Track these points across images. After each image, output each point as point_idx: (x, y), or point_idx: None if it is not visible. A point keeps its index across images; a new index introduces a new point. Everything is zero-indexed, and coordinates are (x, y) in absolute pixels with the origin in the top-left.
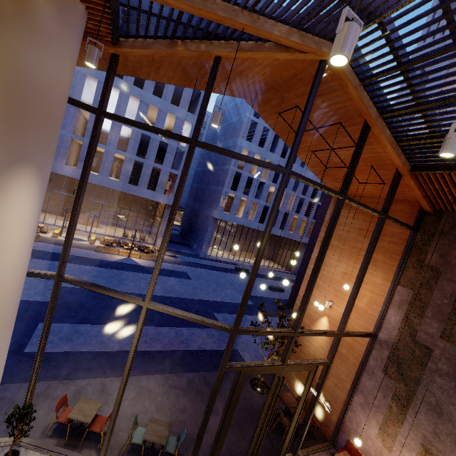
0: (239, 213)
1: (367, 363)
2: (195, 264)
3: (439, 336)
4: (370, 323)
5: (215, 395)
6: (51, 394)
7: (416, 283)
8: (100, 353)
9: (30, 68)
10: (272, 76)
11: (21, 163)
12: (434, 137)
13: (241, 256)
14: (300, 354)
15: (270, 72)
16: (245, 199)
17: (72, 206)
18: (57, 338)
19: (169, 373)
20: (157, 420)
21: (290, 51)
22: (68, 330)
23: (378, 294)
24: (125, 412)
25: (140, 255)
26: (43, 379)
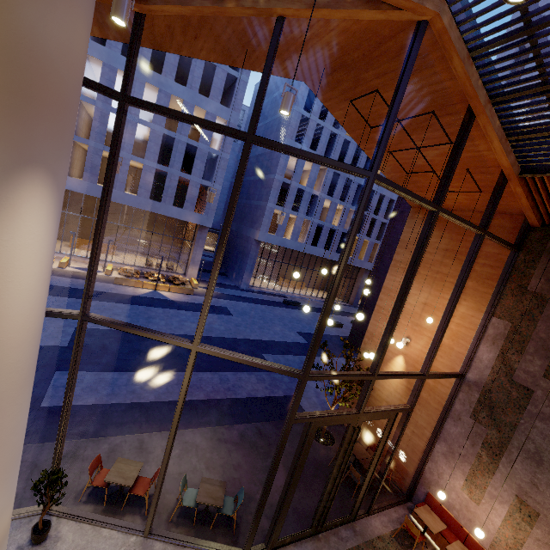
0: (287, 234)
1: (452, 407)
2: (236, 297)
3: (543, 375)
4: (457, 361)
5: (282, 451)
6: (80, 454)
7: (516, 313)
8: (133, 405)
9: (32, 28)
10: (346, 48)
11: (30, 166)
12: None
13: (290, 286)
14: (369, 399)
15: (344, 41)
16: (294, 216)
17: (79, 230)
18: (79, 389)
19: (216, 425)
20: (209, 479)
21: (380, 8)
22: (92, 380)
23: (467, 328)
24: (170, 472)
25: (168, 288)
26: (67, 437)
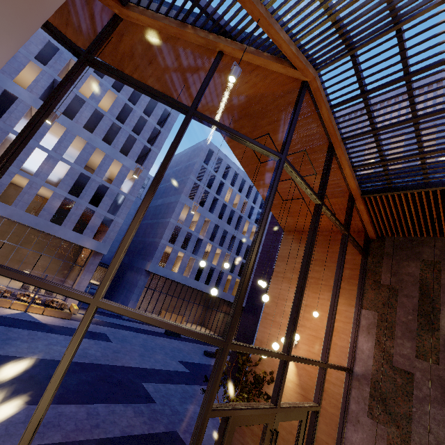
0: (174, 269)
1: (348, 408)
2: (117, 325)
3: (415, 356)
4: (343, 356)
5: None
6: None
7: (378, 303)
8: None
9: None
10: (251, 101)
11: None
12: (383, 161)
13: (171, 319)
14: None
15: (252, 95)
16: (182, 254)
17: None
18: None
19: None
20: None
21: (283, 64)
22: None
23: (345, 322)
24: None
25: (43, 310)
26: None
